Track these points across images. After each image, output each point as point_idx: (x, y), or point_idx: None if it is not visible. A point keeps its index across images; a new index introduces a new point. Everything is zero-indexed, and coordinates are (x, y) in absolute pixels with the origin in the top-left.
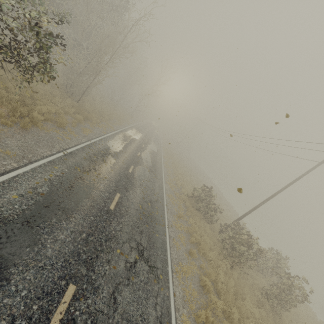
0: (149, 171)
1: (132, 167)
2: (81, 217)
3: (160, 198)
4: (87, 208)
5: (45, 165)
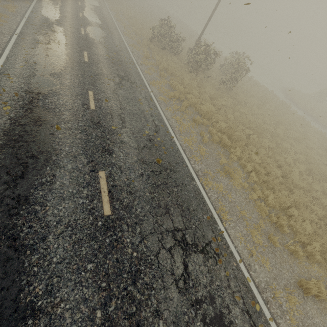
0: (101, 29)
1: (82, 29)
2: (70, 69)
3: (123, 48)
4: (70, 64)
5: (15, 47)
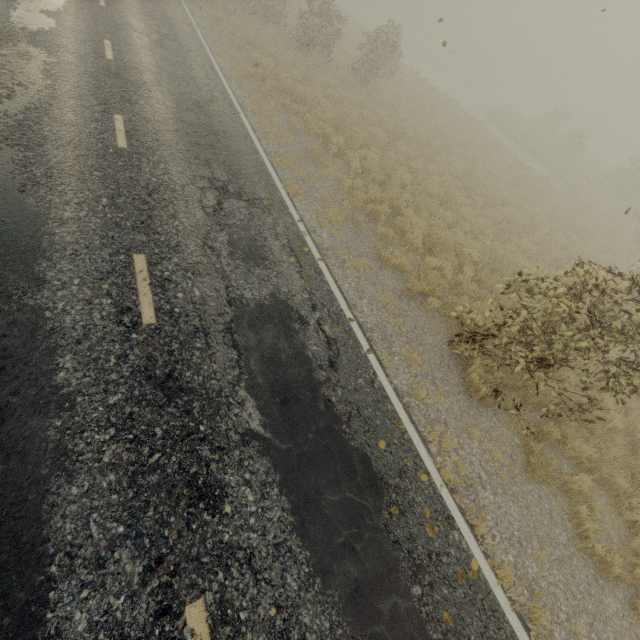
0: None
1: None
2: (74, 10)
3: (175, 3)
4: (74, 5)
5: None
